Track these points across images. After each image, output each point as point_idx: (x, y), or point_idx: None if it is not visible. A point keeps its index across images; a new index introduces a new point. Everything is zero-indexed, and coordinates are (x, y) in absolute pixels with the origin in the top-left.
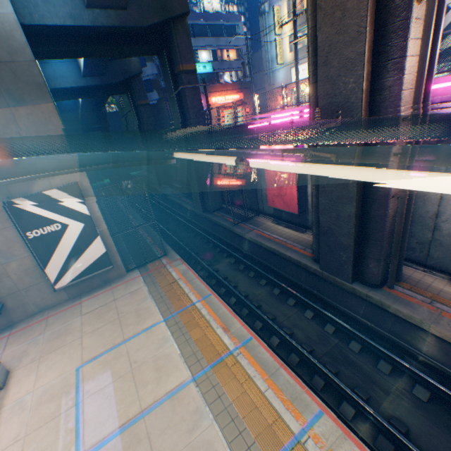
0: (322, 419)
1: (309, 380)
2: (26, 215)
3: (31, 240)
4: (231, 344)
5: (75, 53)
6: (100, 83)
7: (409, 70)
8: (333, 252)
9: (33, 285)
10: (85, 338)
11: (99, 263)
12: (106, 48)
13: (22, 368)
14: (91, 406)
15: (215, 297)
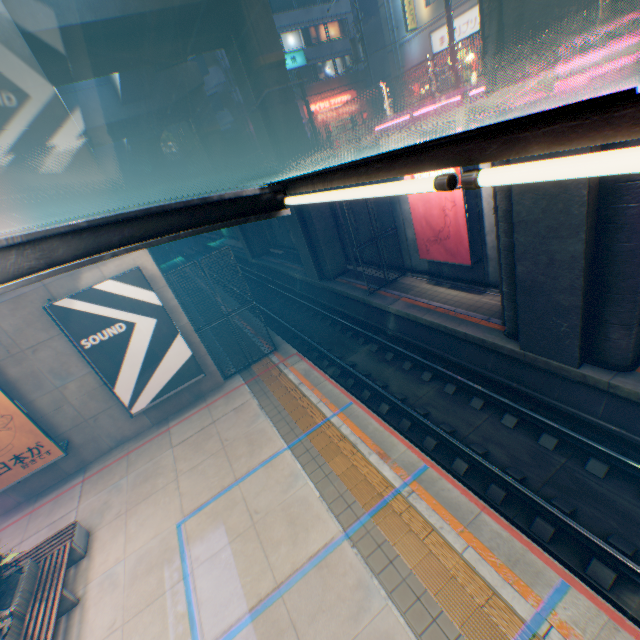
0: (568, 597)
1: (527, 525)
2: (76, 316)
3: (88, 351)
4: (395, 479)
5: (104, 66)
6: (147, 110)
7: None
8: (543, 321)
9: (102, 411)
10: (182, 480)
11: (184, 373)
12: (147, 51)
13: (105, 526)
14: (205, 580)
15: (358, 406)
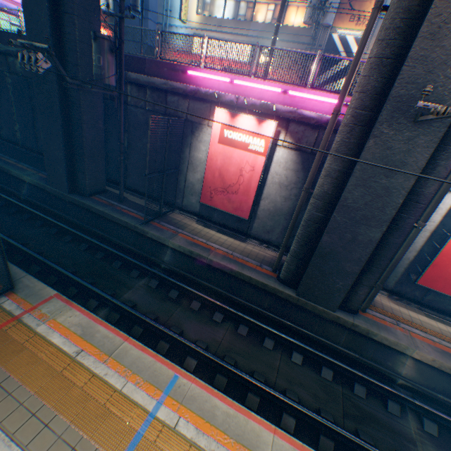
0: None
1: None
2: None
3: None
4: None
5: None
6: None
7: None
8: (326, 278)
9: None
10: None
11: None
12: None
13: None
14: None
15: (189, 380)
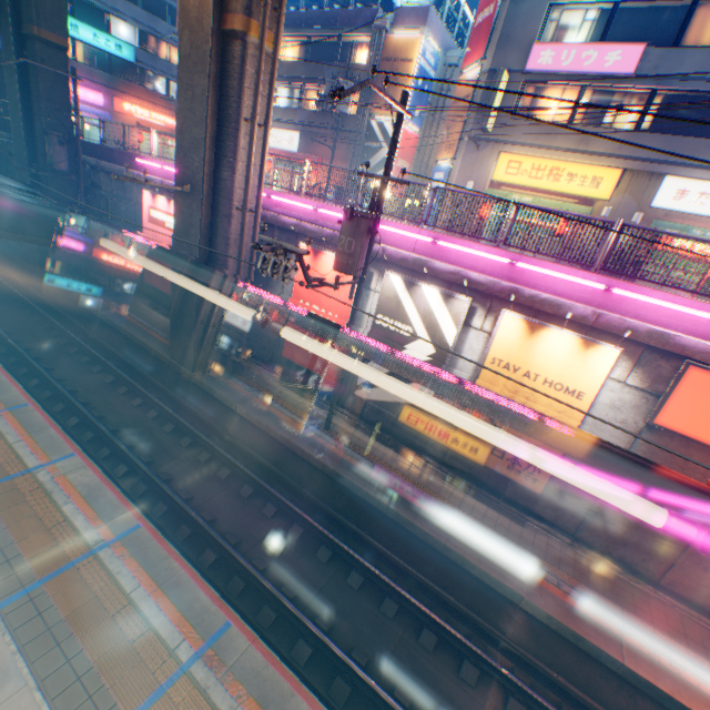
0: (72, 458)
1: (97, 453)
2: None
3: None
4: None
5: None
6: None
7: (243, 173)
8: (182, 336)
9: None
10: None
11: None
12: None
13: None
14: None
15: None
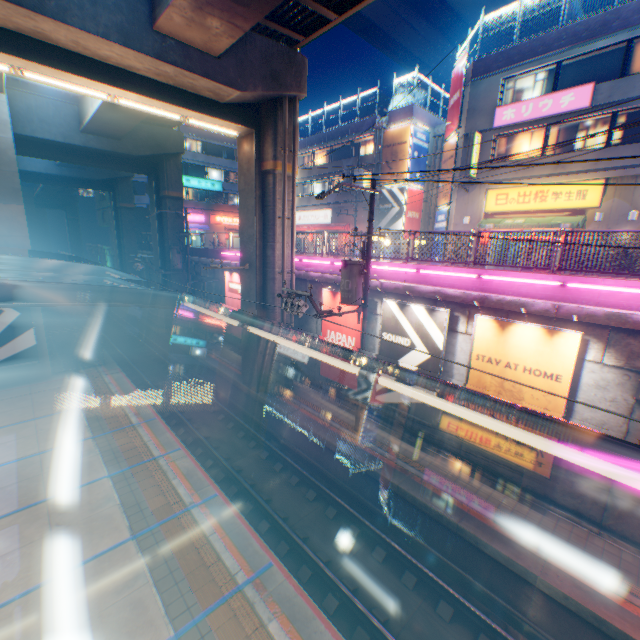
0: (179, 451)
1: (195, 451)
2: None
3: None
4: (137, 421)
5: (58, 159)
6: (78, 176)
7: (280, 250)
8: (249, 366)
9: None
10: None
11: (25, 355)
12: (92, 162)
13: None
14: None
15: (140, 395)
